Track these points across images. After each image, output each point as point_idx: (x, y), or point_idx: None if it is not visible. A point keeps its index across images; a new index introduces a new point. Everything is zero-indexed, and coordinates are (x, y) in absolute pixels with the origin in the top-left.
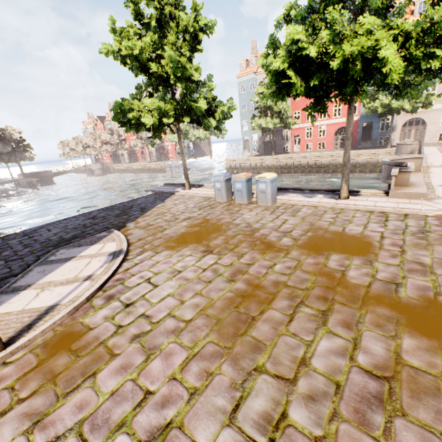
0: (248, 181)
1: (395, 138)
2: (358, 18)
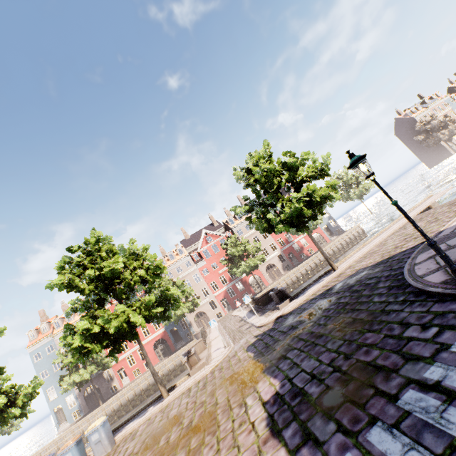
0: (79, 443)
1: (196, 329)
2: (115, 307)
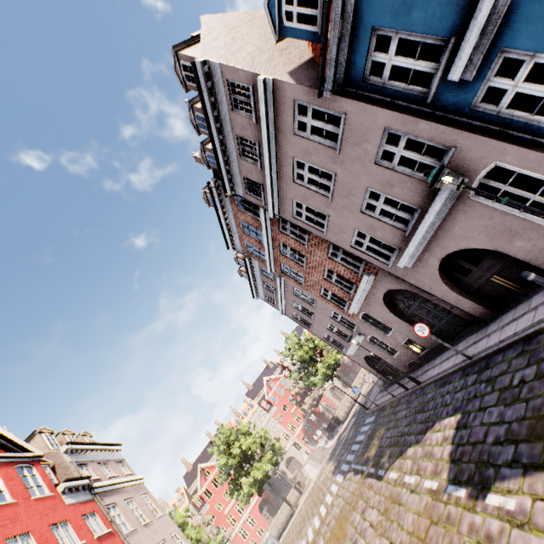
0: None
1: (291, 476)
2: (254, 465)
